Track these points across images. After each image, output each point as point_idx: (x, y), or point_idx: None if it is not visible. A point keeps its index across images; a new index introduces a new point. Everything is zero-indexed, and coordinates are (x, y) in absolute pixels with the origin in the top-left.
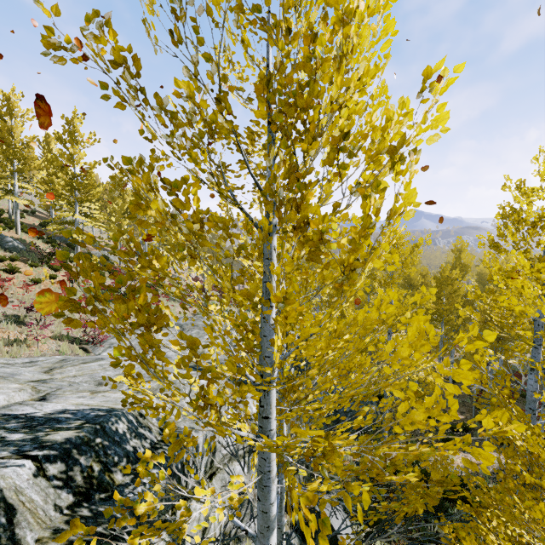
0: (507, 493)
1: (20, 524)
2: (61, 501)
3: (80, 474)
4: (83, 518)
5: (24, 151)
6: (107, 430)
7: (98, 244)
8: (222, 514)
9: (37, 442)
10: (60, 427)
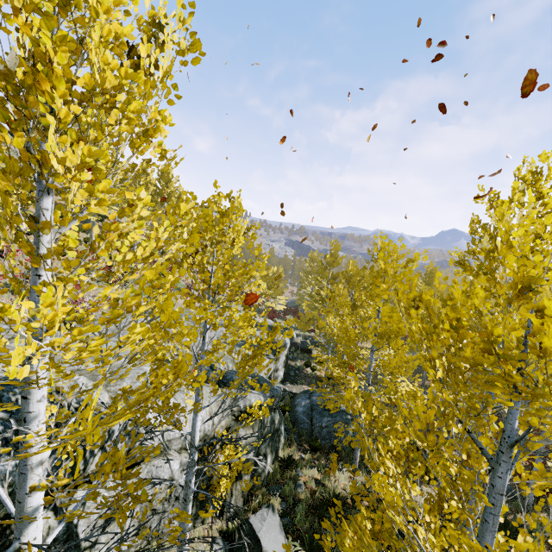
0: (371, 536)
1: None
2: None
3: None
4: None
5: None
6: (4, 399)
7: None
8: None
9: None
10: None
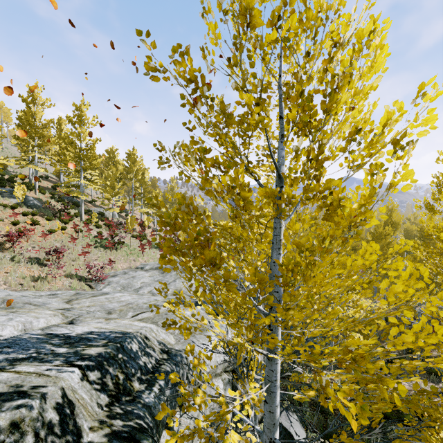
0: None
1: (79, 415)
2: (101, 401)
3: (111, 381)
4: (118, 414)
5: (43, 130)
6: (125, 348)
7: (95, 203)
8: (250, 410)
9: (78, 355)
10: (91, 345)
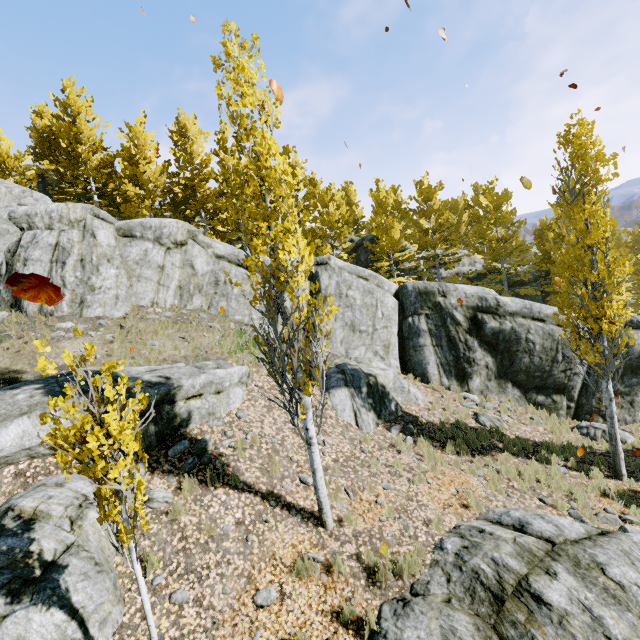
0: None
1: None
2: None
3: None
4: None
5: None
6: None
7: None
8: None
9: None
10: None
